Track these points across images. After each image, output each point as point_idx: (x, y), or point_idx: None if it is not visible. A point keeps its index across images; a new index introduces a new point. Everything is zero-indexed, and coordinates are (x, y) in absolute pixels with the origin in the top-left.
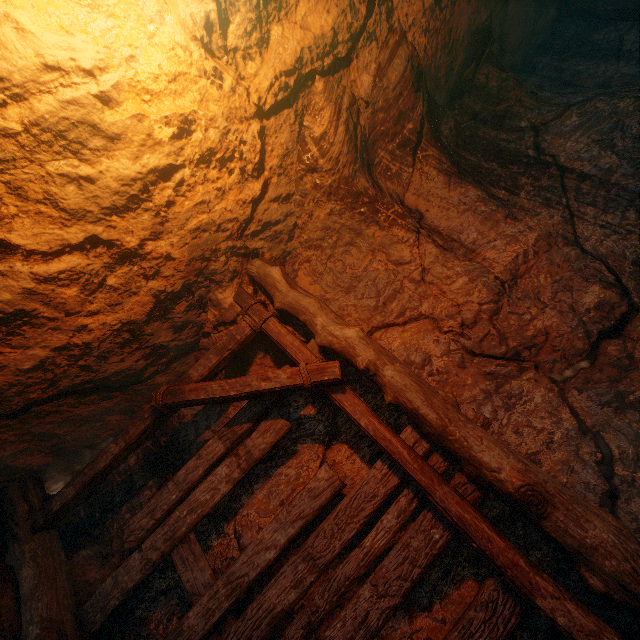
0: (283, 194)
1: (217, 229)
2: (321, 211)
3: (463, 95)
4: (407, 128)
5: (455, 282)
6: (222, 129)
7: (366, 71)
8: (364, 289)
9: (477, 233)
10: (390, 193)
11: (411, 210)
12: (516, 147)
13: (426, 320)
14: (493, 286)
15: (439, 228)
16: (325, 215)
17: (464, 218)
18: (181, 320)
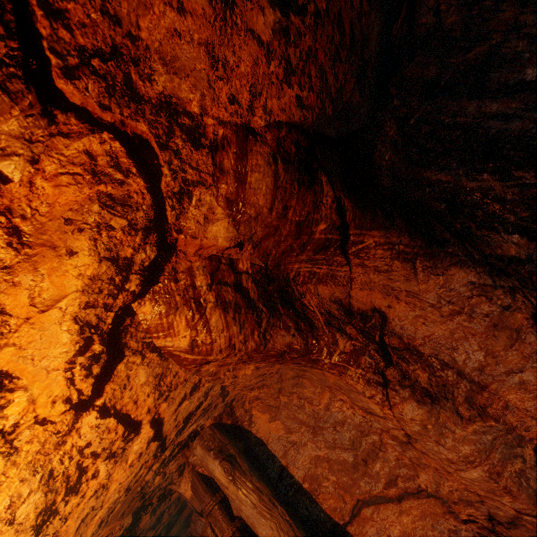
0: (187, 391)
1: (127, 491)
2: (244, 370)
3: (399, 64)
4: (318, 230)
5: (464, 471)
6: (38, 483)
7: (210, 221)
8: (333, 434)
9: (483, 353)
10: (327, 310)
11: (365, 314)
12: (523, 127)
13: (430, 499)
14: (536, 483)
15: (415, 342)
16: (252, 370)
17: (454, 325)
18: (153, 520)
